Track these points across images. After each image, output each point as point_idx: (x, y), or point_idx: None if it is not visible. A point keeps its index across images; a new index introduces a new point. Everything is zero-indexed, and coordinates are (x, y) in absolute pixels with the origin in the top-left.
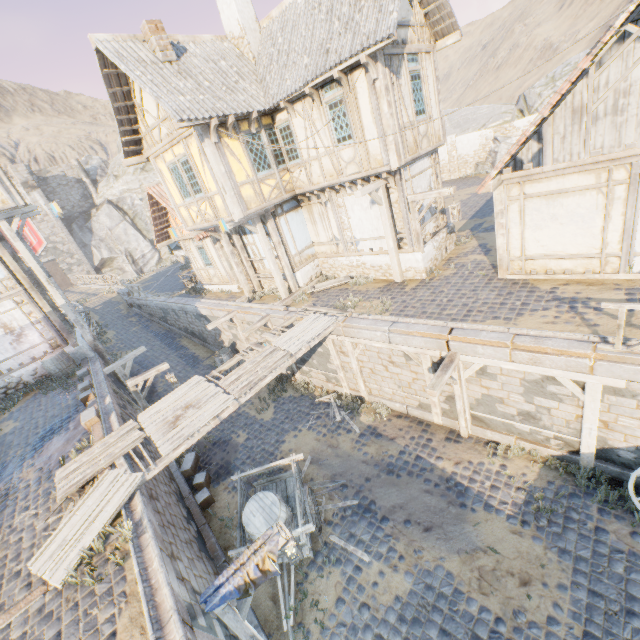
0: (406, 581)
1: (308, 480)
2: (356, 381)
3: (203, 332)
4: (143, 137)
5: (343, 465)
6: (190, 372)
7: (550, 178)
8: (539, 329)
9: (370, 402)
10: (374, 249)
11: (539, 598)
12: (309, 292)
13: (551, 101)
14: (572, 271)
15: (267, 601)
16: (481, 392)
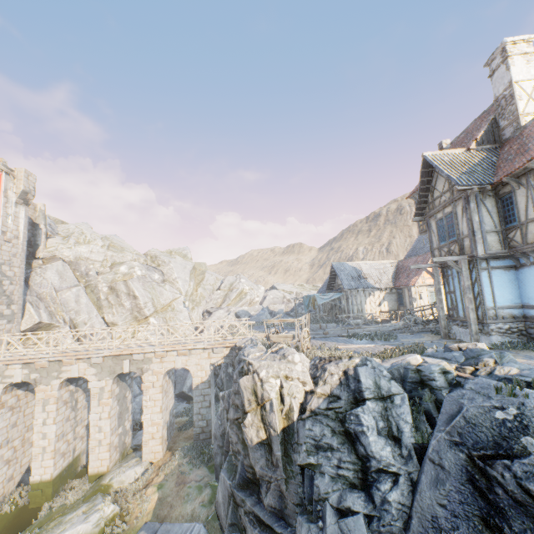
0: None
1: None
2: None
3: None
4: None
5: None
6: None
7: None
8: None
9: None
10: None
11: None
12: None
13: None
14: None
15: None
16: None
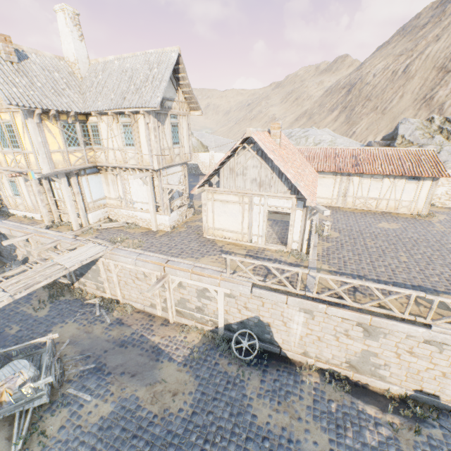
0: (111, 406)
1: (62, 355)
2: (116, 289)
3: None
4: None
5: (92, 343)
6: None
7: (223, 194)
8: (207, 264)
9: (123, 303)
10: (143, 209)
11: (179, 400)
12: (96, 228)
13: (218, 163)
14: (232, 238)
15: (3, 441)
16: (180, 296)
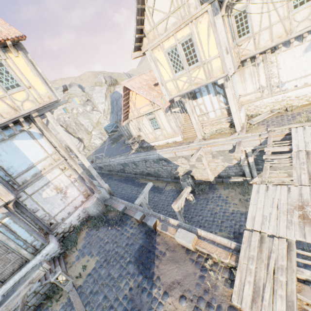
0: None
1: None
2: None
3: (158, 171)
4: (146, 35)
5: None
6: (161, 196)
7: None
8: None
9: None
10: (298, 85)
11: None
12: (249, 125)
13: None
14: None
15: None
16: None
